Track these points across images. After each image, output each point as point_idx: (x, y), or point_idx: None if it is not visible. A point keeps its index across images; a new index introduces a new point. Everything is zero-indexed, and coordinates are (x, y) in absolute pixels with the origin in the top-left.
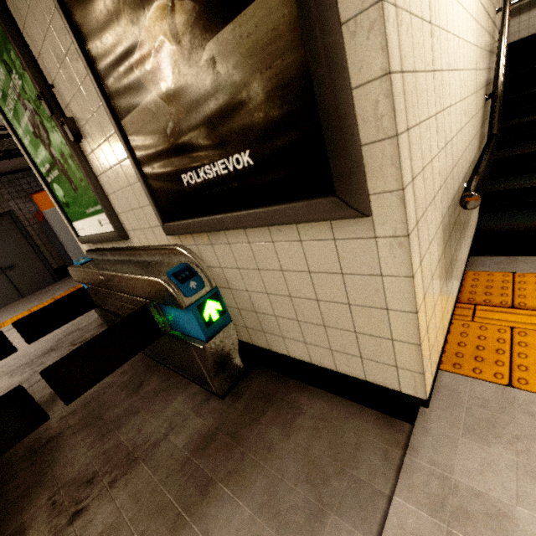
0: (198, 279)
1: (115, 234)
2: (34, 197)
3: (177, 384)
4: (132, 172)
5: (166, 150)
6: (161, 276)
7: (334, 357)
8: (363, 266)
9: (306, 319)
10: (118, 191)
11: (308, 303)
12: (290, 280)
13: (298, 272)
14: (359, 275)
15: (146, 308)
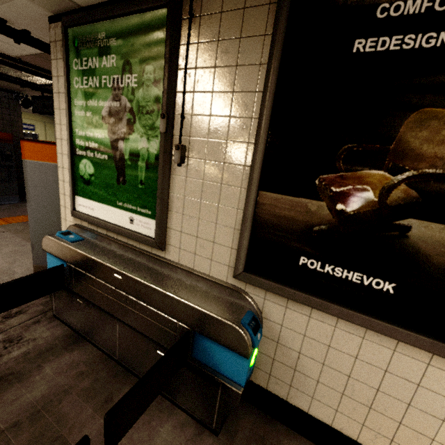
0: (261, 330)
1: (153, 242)
2: (23, 143)
3: (158, 406)
4: (231, 219)
5: (300, 235)
6: (236, 322)
7: (362, 430)
8: (442, 389)
9: (353, 396)
10: (192, 217)
11: (366, 388)
12: (359, 366)
13: (373, 366)
14: (434, 393)
15: (188, 336)
